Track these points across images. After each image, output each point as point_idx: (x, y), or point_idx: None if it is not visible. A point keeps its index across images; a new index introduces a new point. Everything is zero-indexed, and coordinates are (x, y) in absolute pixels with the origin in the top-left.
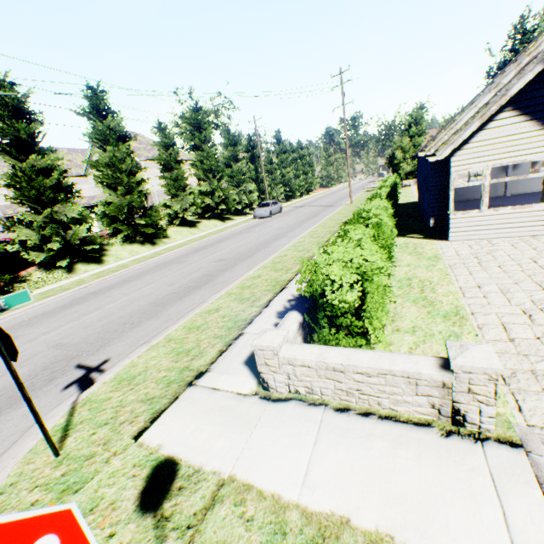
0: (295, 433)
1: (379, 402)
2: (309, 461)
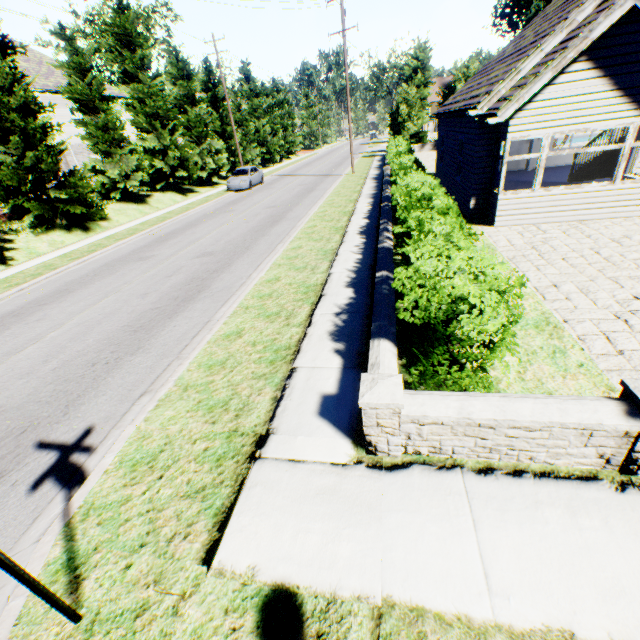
0: (442, 516)
1: (531, 456)
2: (481, 554)
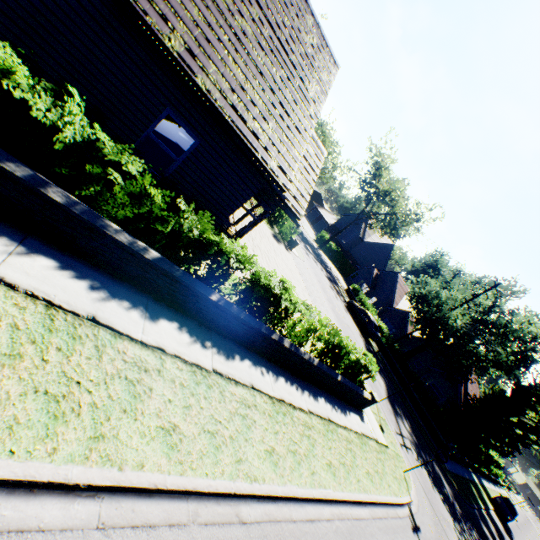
0: None
1: None
2: None
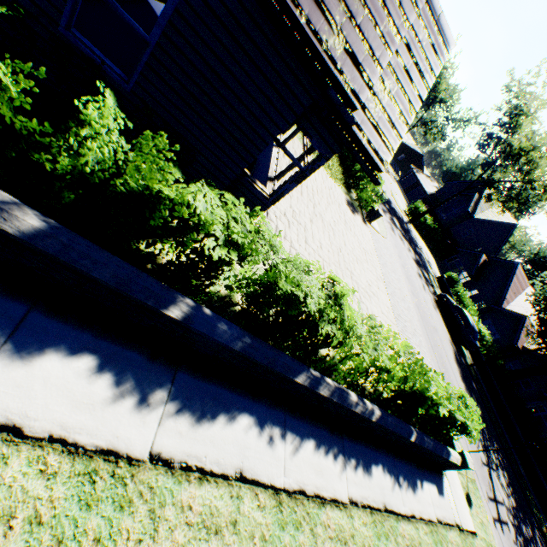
0: None
1: None
2: None
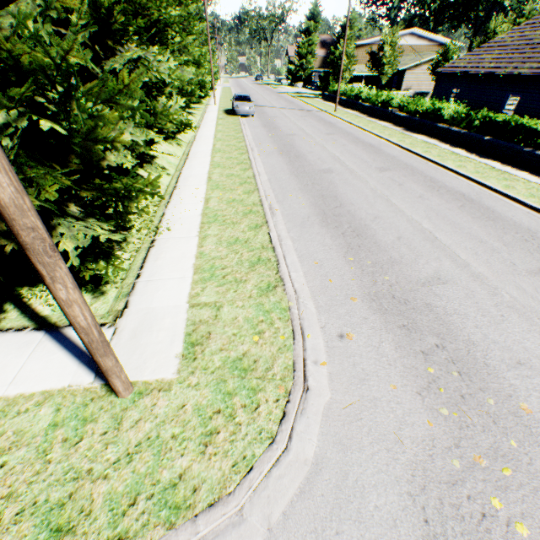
0: None
1: None
2: None
